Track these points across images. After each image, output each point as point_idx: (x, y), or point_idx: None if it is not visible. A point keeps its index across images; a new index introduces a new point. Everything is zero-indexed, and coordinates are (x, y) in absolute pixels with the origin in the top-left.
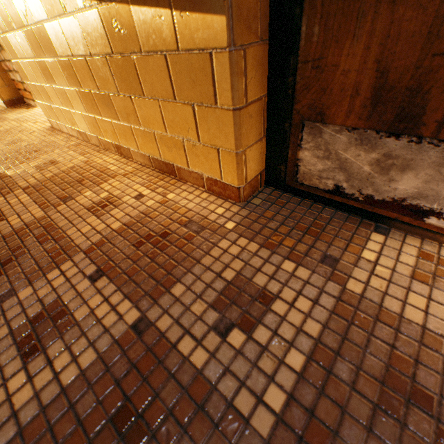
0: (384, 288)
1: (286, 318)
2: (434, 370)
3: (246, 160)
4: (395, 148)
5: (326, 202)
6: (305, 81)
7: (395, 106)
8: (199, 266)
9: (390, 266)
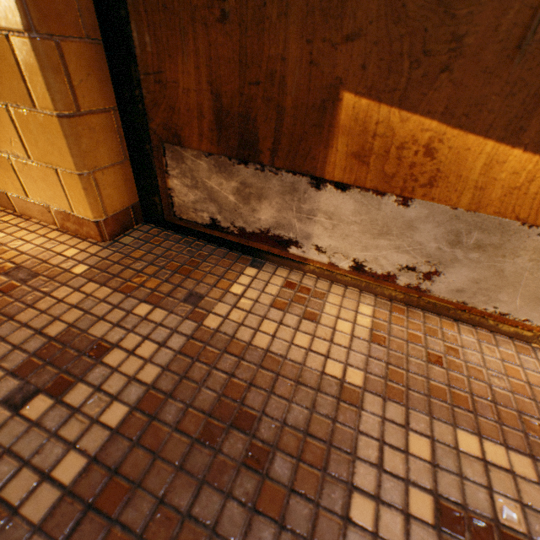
0: (243, 319)
1: (120, 369)
2: (265, 390)
3: (100, 186)
4: (248, 176)
5: (208, 238)
6: (153, 96)
7: (236, 132)
8: (12, 323)
9: (255, 298)
